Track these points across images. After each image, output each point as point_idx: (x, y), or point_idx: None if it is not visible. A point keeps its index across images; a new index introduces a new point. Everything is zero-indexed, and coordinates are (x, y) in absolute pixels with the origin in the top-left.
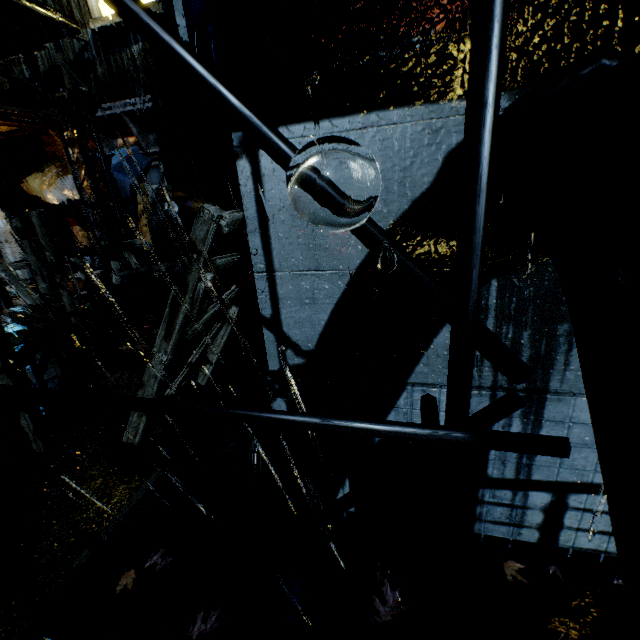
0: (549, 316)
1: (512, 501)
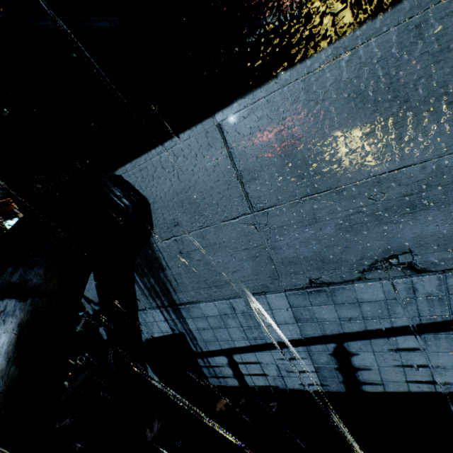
0: (166, 267)
1: (214, 363)
